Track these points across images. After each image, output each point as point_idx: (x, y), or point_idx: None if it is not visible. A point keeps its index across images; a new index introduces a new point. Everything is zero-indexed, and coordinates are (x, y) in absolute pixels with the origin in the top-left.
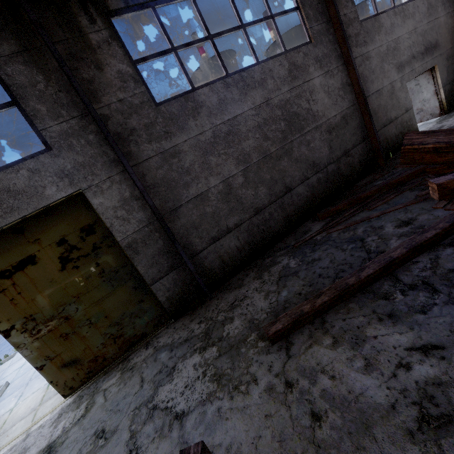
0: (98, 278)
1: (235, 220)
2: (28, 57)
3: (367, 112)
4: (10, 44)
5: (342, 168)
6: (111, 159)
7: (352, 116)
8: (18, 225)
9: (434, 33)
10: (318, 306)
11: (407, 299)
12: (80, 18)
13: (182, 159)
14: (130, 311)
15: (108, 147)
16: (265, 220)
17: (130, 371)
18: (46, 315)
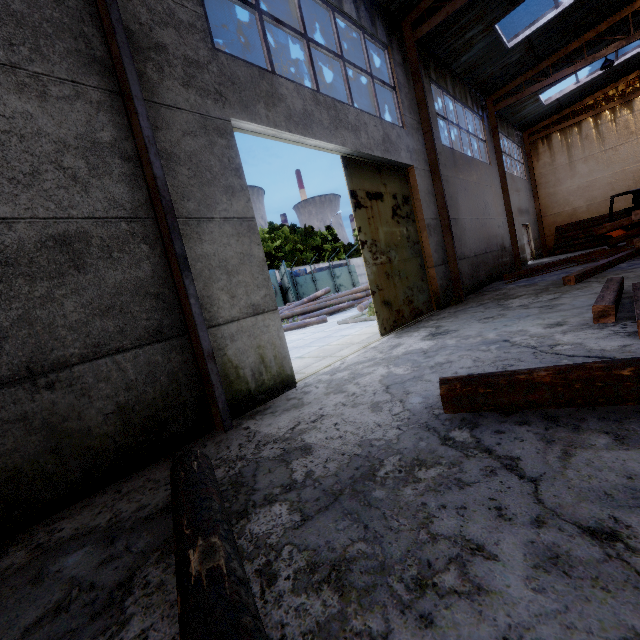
0: (406, 241)
1: (467, 252)
2: (404, 71)
3: (513, 226)
4: (399, 58)
5: (504, 257)
6: (426, 159)
7: (505, 226)
8: (379, 166)
9: (527, 204)
10: (590, 270)
11: (634, 266)
12: (422, 70)
13: (449, 188)
14: (417, 283)
15: (425, 151)
16: (478, 265)
17: (445, 317)
18: (381, 248)
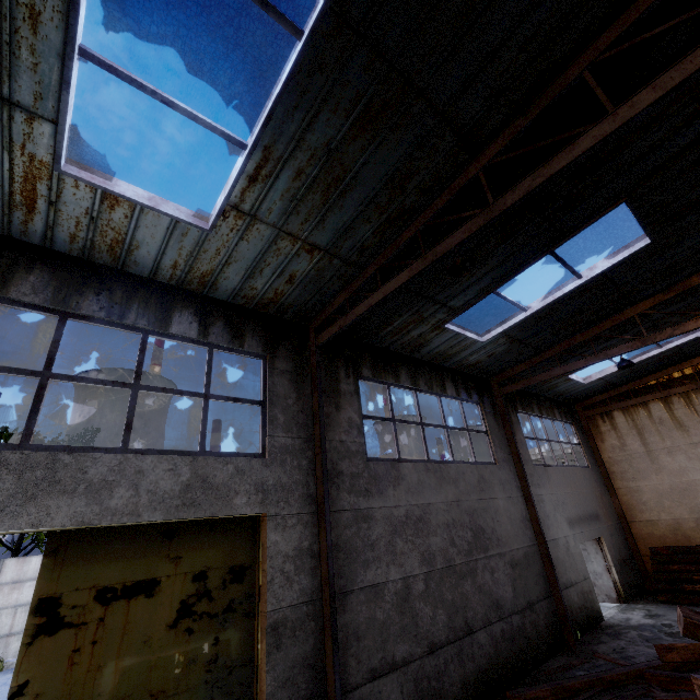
0: (202, 670)
1: (405, 650)
2: (294, 378)
3: (548, 560)
4: (288, 364)
5: (528, 627)
6: (310, 493)
7: (534, 558)
8: (175, 525)
9: (593, 503)
10: None
11: None
12: (341, 370)
13: (371, 528)
14: None
15: (313, 480)
16: (439, 672)
17: None
18: None
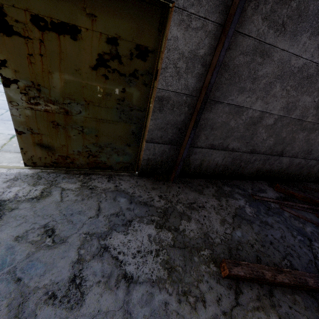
0: (114, 102)
1: (236, 145)
2: None
3: None
4: None
5: (315, 168)
6: None
7: None
8: None
9: None
10: (277, 281)
11: None
12: None
13: (263, 65)
14: (115, 145)
15: None
16: (248, 161)
17: (89, 190)
18: (52, 95)
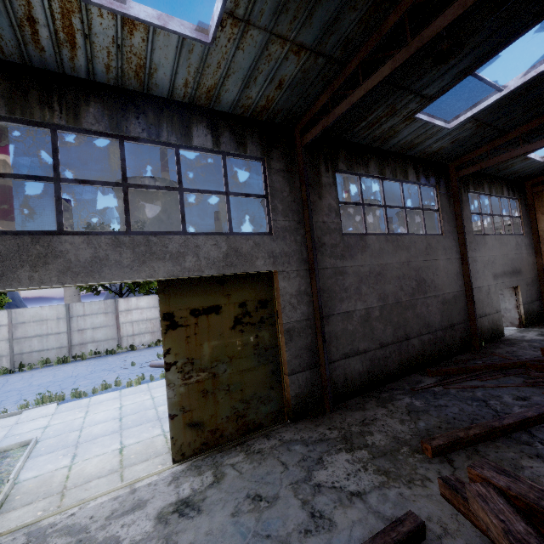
0: (252, 349)
1: (365, 345)
2: (286, 175)
3: (471, 300)
4: (281, 164)
5: (447, 338)
6: (304, 258)
7: (460, 299)
8: (223, 277)
9: (519, 262)
10: (471, 435)
11: None
12: (322, 166)
13: (345, 279)
14: (260, 393)
15: (305, 249)
16: (385, 357)
17: (258, 454)
18: (202, 364)
